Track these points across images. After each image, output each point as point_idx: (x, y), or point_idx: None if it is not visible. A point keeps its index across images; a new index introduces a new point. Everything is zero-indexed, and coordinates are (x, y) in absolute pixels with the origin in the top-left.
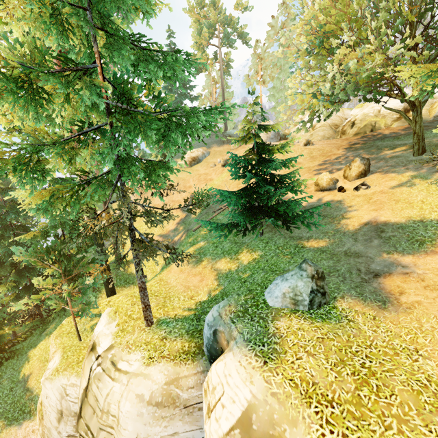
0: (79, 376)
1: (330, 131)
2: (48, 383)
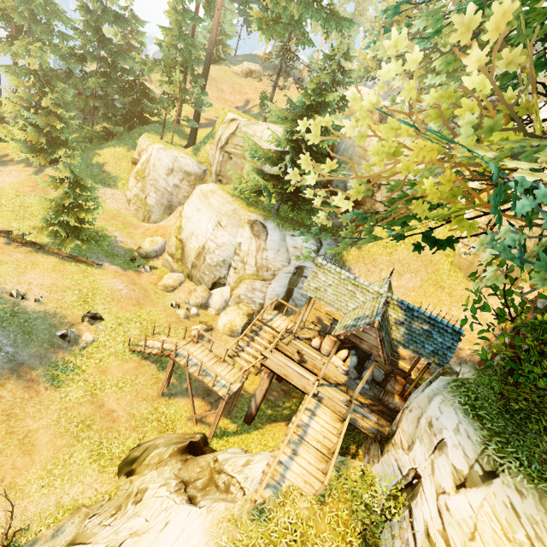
0: (186, 155)
1: None
2: (162, 151)
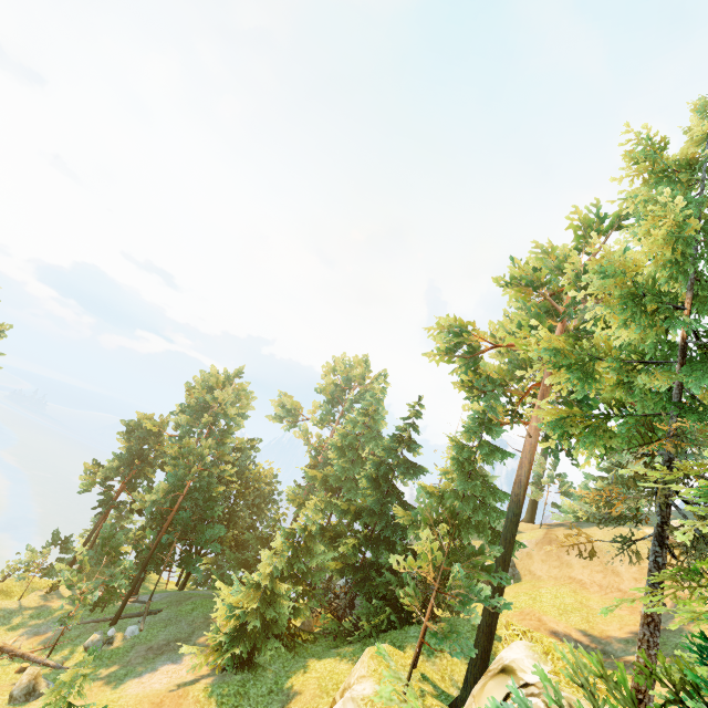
0: None
1: None
2: (351, 707)
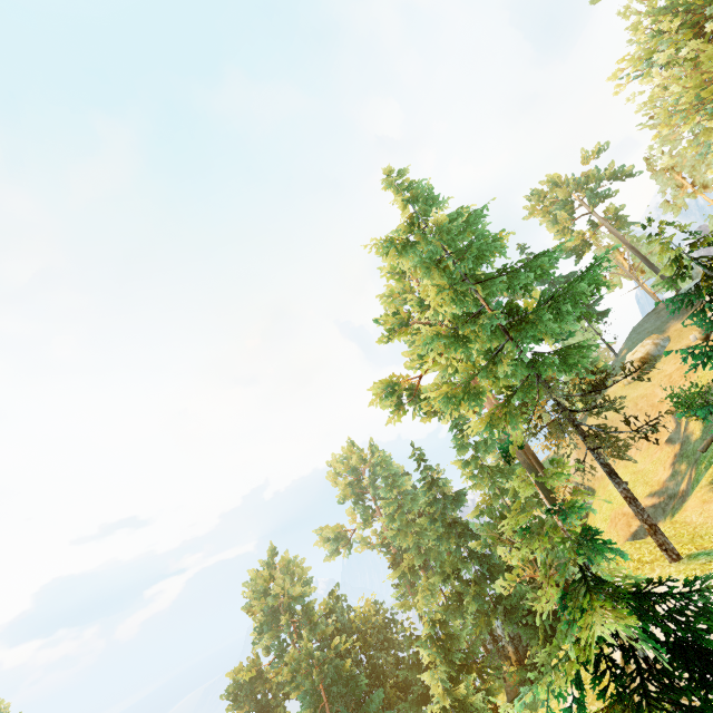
0: None
1: None
2: None
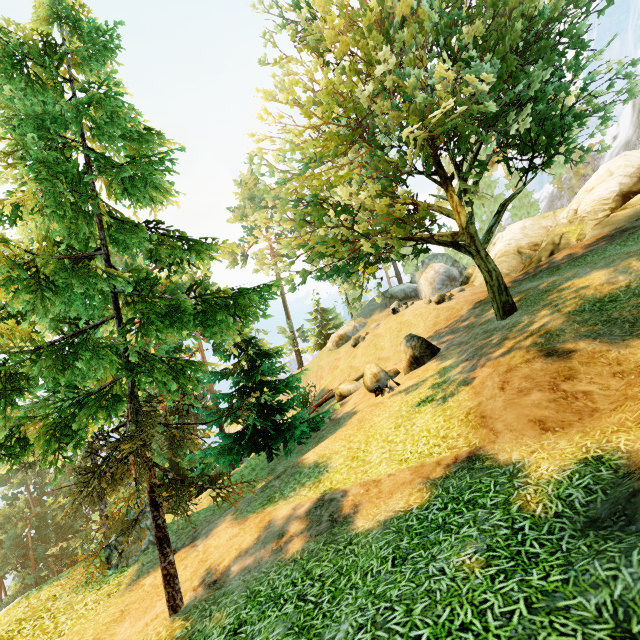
0: None
1: (512, 262)
2: None
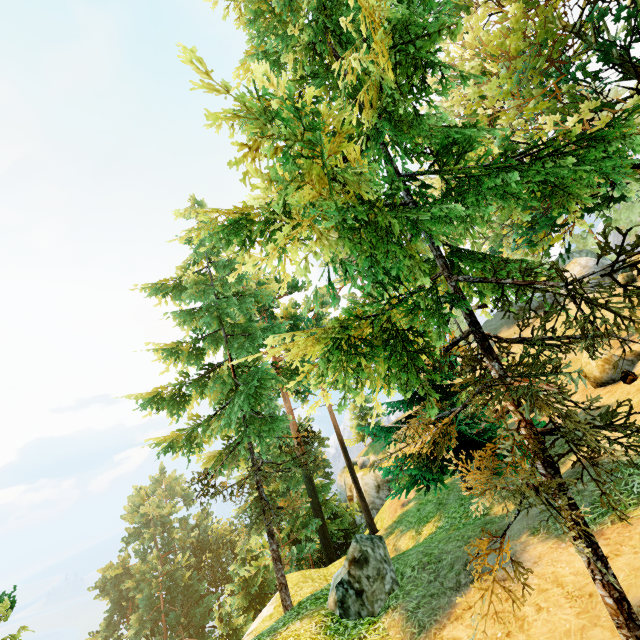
0: None
1: None
2: None
